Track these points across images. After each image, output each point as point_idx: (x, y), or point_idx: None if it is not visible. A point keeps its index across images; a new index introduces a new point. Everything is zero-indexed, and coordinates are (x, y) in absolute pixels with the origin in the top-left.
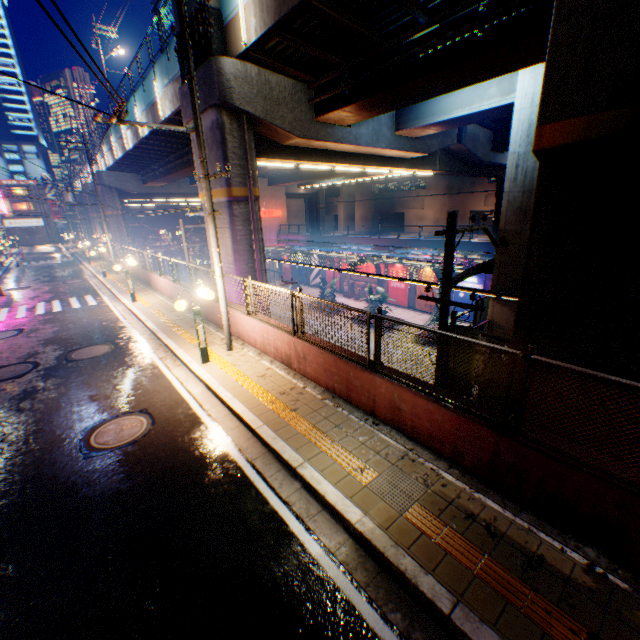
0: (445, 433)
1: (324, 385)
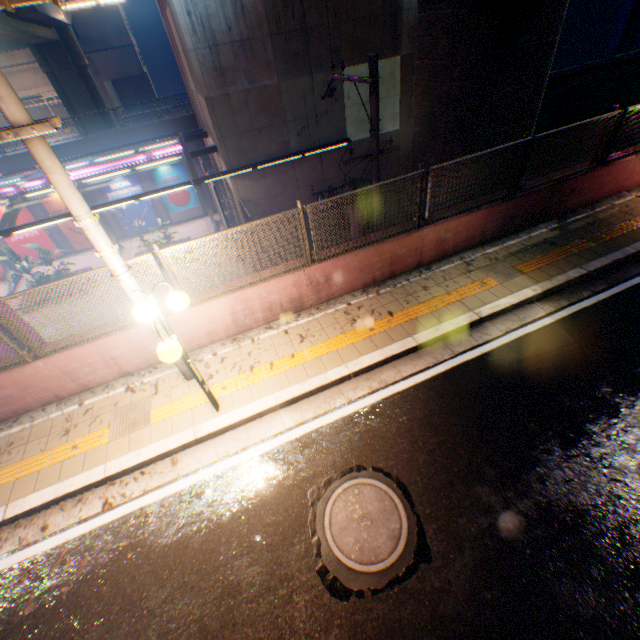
0: (477, 229)
1: (360, 286)
